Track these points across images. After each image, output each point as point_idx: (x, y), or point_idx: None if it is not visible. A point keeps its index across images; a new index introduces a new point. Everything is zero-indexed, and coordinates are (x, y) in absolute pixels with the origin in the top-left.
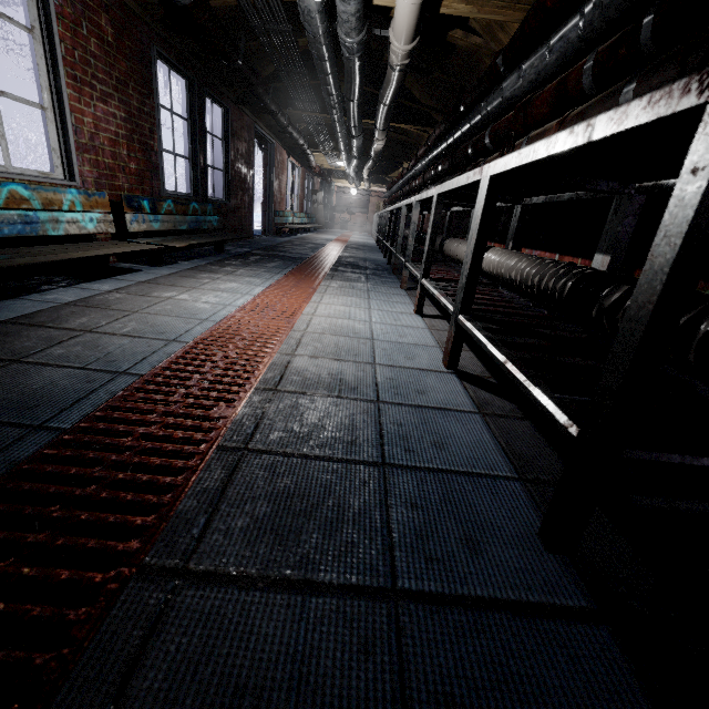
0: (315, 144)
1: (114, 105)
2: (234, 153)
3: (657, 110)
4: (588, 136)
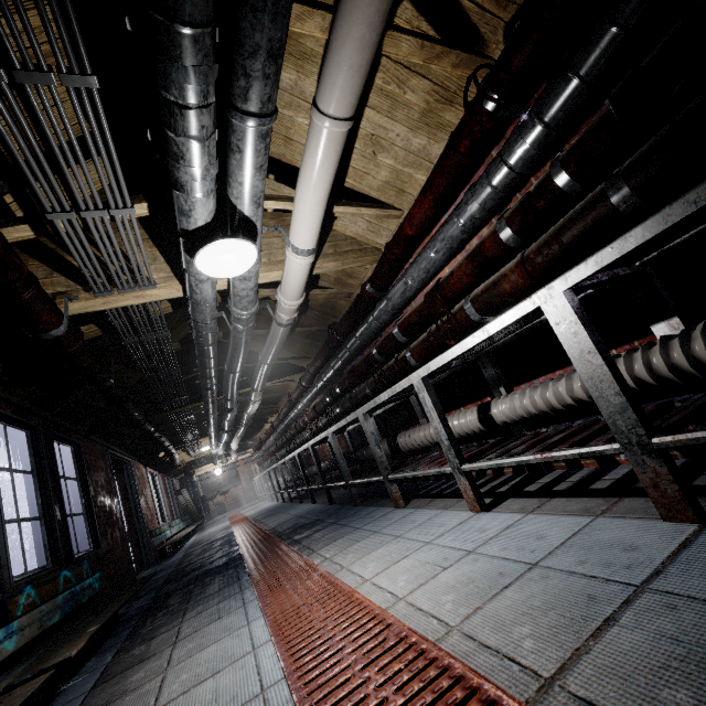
0: (176, 441)
1: None
2: (93, 487)
3: None
4: None
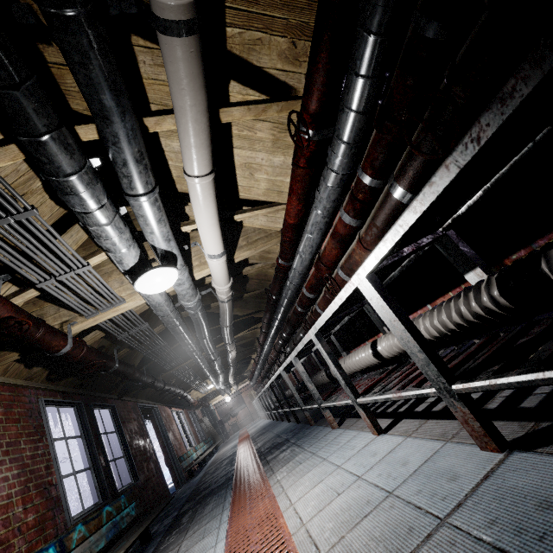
0: (187, 386)
1: (5, 469)
2: (128, 435)
3: (520, 92)
4: (456, 167)
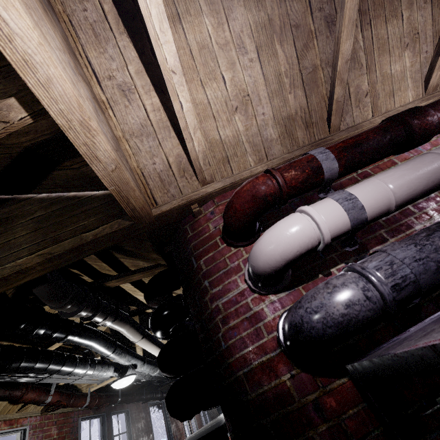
0: None
1: None
2: (136, 433)
3: None
4: None
